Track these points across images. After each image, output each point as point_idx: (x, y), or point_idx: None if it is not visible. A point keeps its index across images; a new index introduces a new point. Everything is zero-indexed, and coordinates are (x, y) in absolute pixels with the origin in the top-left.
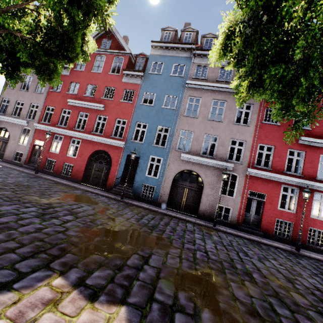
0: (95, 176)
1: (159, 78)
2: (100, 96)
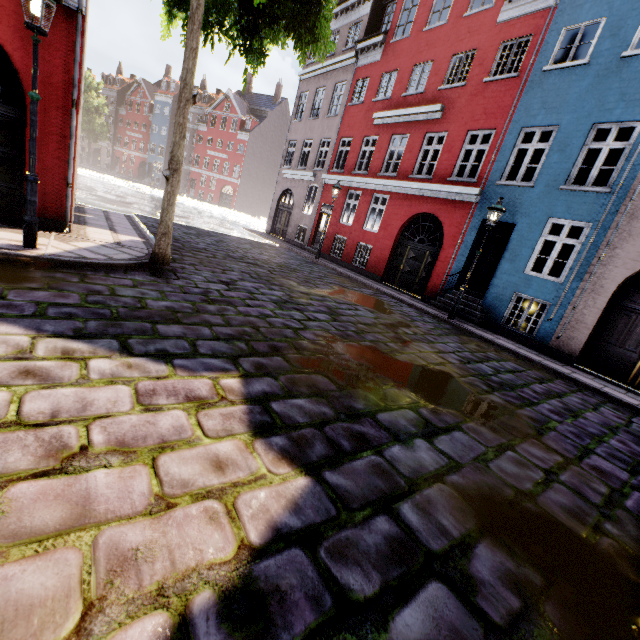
0: (407, 269)
1: None
2: (437, 84)
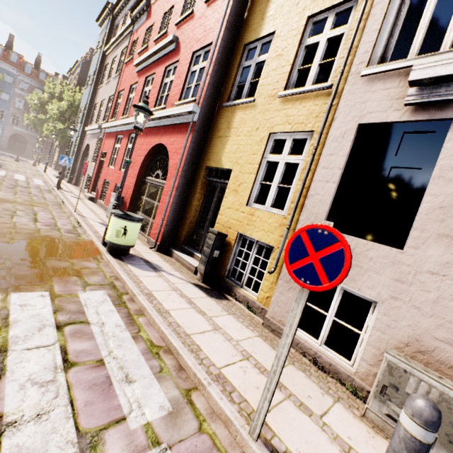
0: None
1: None
2: None
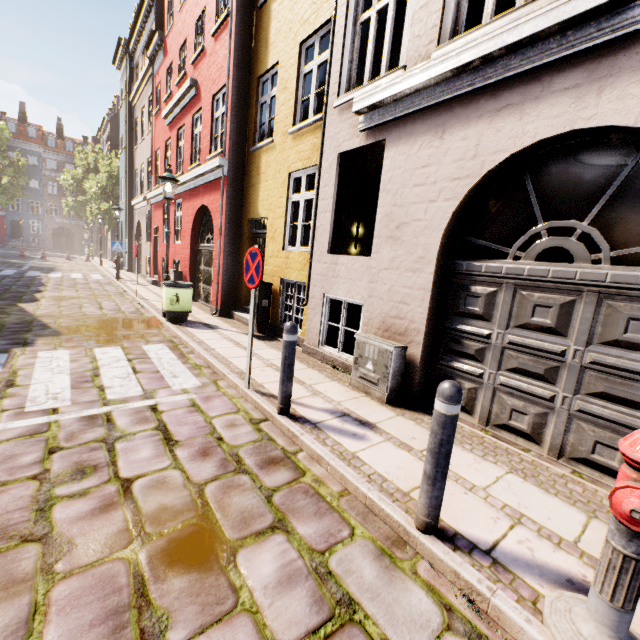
0: None
1: None
2: None
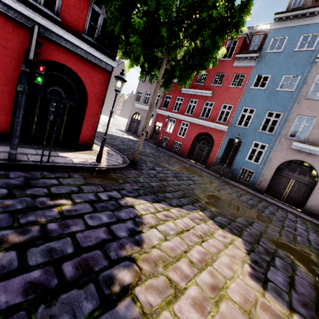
0: (198, 154)
1: (277, 57)
2: (209, 83)
